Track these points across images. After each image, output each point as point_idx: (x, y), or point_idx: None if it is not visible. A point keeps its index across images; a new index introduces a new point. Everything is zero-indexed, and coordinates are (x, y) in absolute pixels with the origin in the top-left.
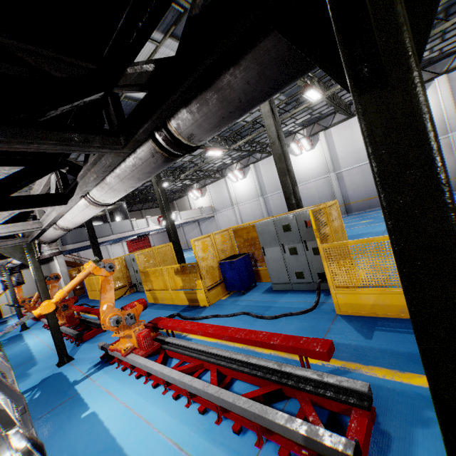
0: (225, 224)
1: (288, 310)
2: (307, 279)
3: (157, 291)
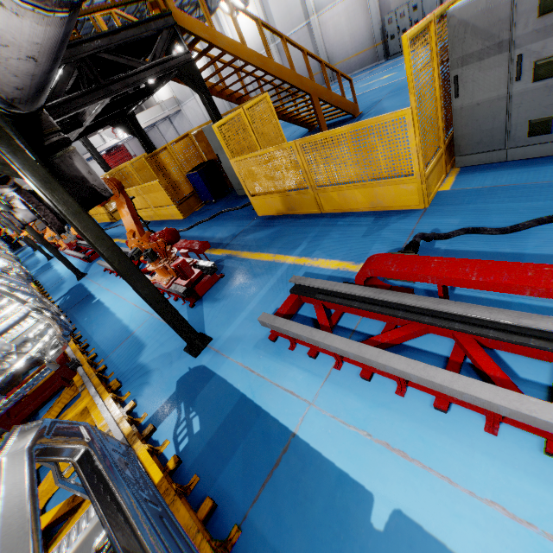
0: (195, 120)
1: None
2: None
3: (96, 216)
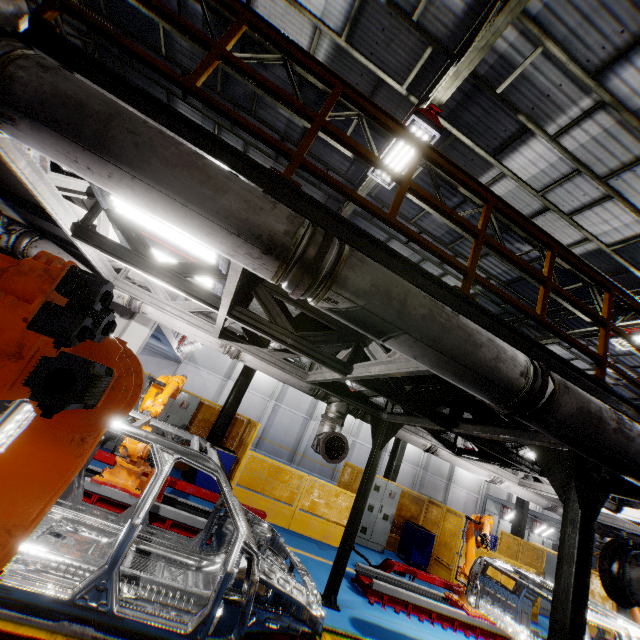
0: (189, 389)
1: None
2: None
3: None
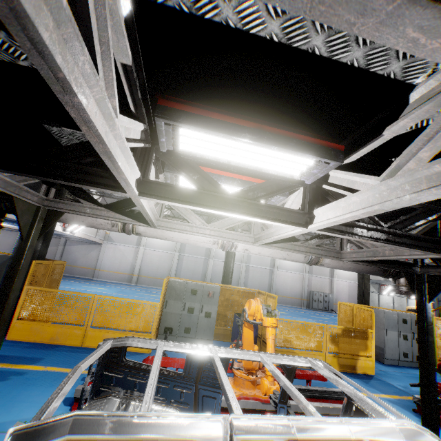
0: (113, 261)
1: (439, 380)
2: (409, 359)
3: (301, 351)
